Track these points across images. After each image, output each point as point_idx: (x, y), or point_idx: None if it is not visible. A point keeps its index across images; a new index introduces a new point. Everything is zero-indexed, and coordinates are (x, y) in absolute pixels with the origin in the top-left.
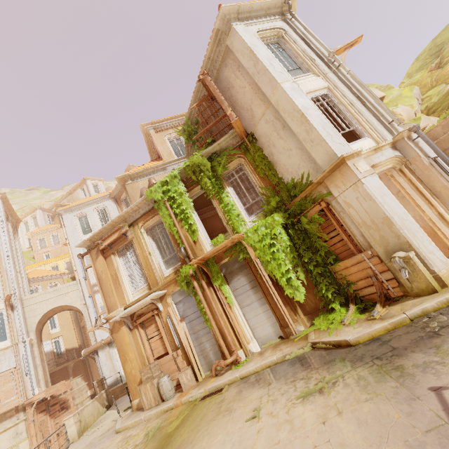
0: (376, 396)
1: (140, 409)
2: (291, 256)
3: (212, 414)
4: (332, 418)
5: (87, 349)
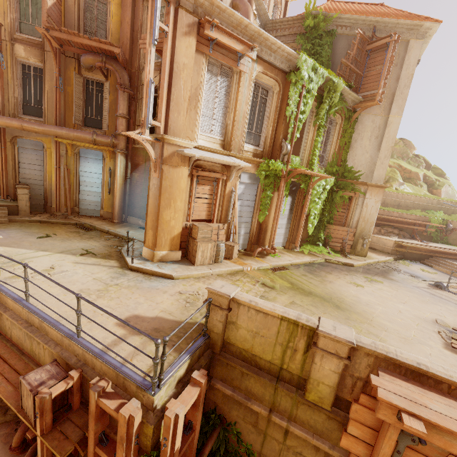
0: (400, 286)
1: (168, 262)
2: (322, 207)
3: (316, 281)
4: (398, 290)
5: None
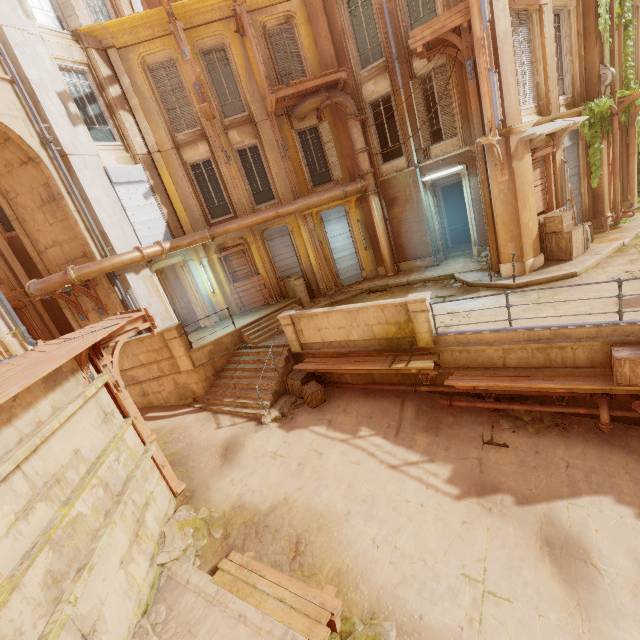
0: None
1: (539, 269)
2: None
3: None
4: None
5: (95, 262)
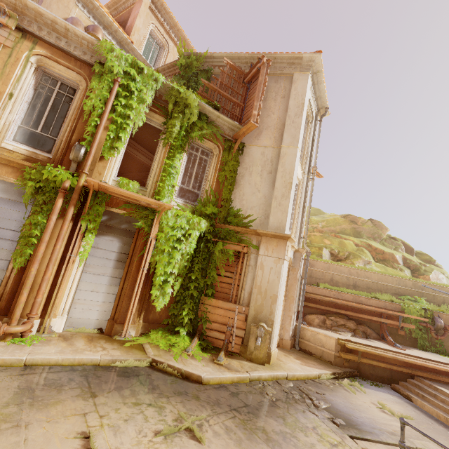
0: None
1: None
2: (185, 264)
3: None
4: None
5: None
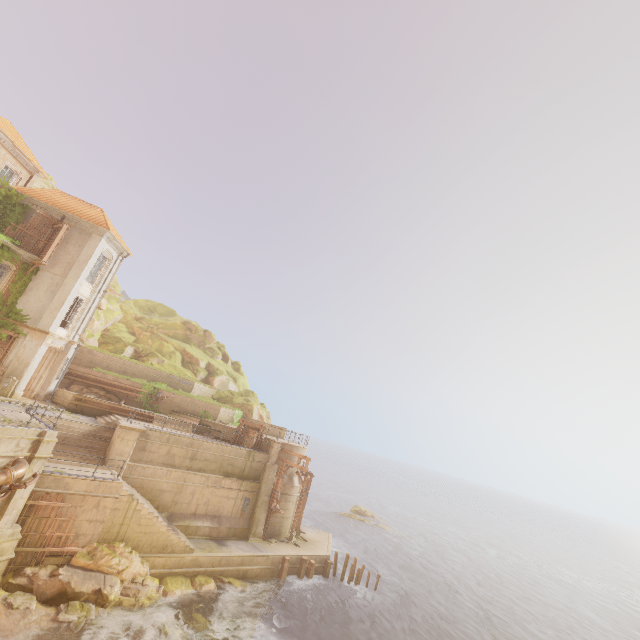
0: None
1: None
2: None
3: None
4: None
5: None
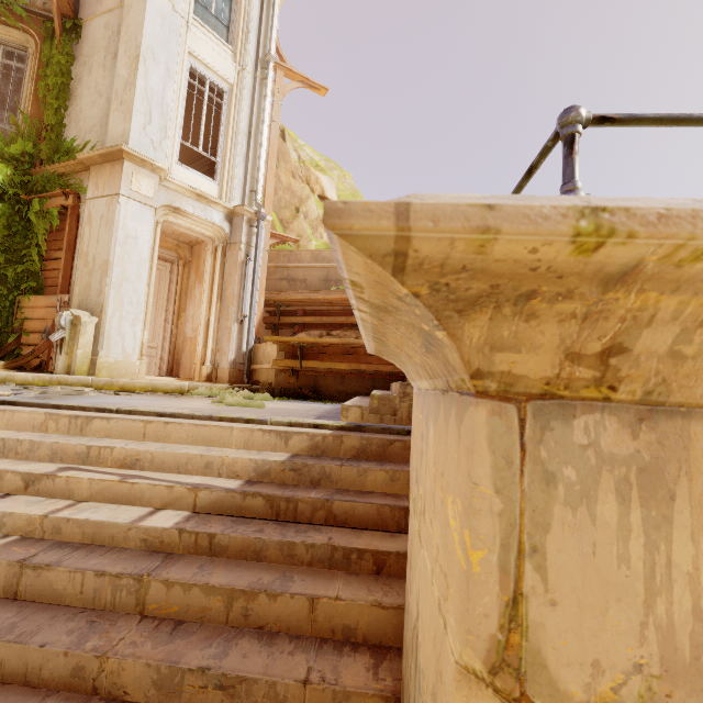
0: None
1: None
2: None
3: None
4: None
5: None
